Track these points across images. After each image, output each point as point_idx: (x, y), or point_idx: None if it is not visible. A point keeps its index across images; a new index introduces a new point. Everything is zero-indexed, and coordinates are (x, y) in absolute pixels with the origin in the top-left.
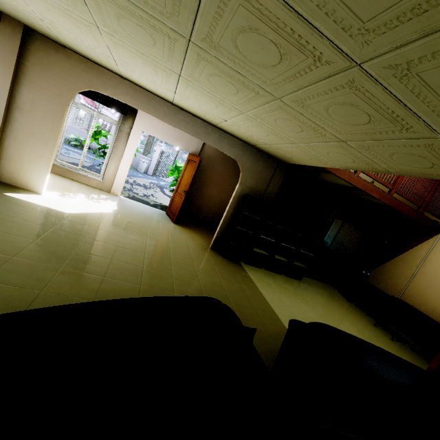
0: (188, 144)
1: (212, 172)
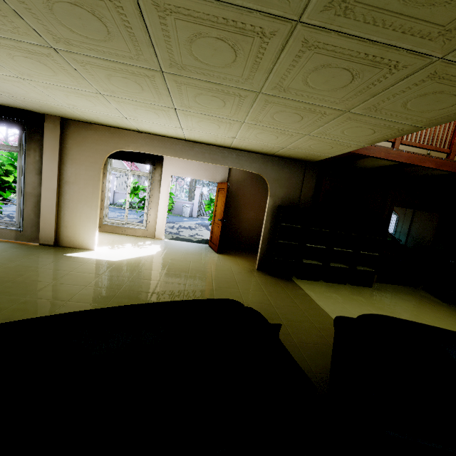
0: (214, 175)
1: (245, 194)
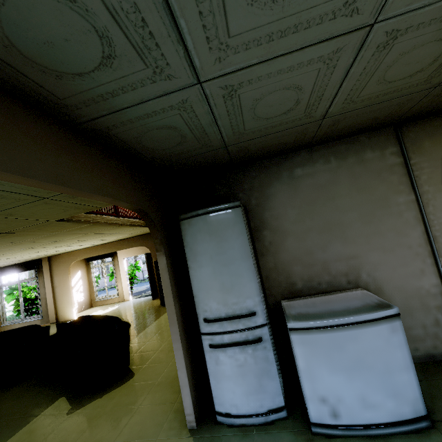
0: (146, 249)
1: None
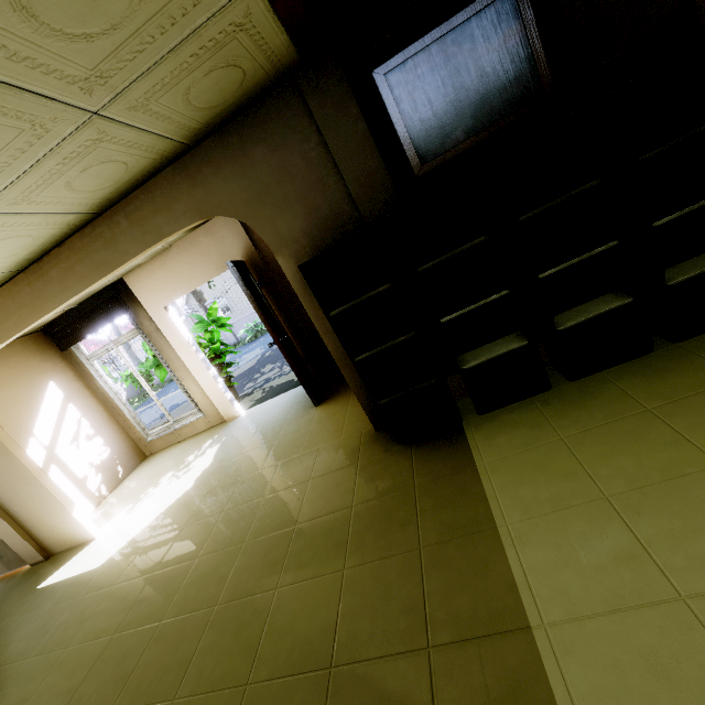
0: (224, 253)
1: None
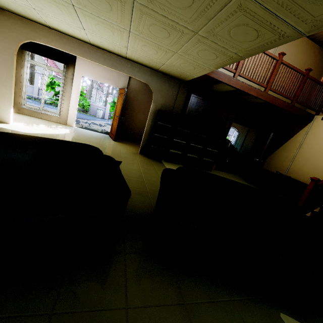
0: (117, 82)
1: (139, 101)
